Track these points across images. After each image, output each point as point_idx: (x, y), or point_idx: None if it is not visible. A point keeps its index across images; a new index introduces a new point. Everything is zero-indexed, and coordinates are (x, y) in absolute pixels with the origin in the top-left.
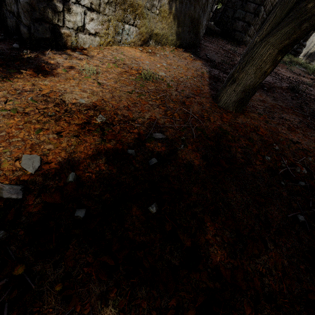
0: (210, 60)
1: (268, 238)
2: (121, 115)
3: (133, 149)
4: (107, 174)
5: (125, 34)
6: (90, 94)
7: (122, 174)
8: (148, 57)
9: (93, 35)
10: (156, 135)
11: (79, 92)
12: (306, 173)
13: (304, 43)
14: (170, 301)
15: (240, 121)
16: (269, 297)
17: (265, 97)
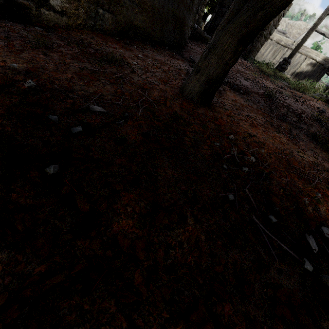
0: (193, 61)
1: (191, 214)
2: (58, 85)
3: (59, 117)
4: (8, 133)
5: (98, 19)
6: (28, 61)
7: (32, 137)
8: (123, 47)
9: (59, 13)
10: (94, 107)
11: (15, 58)
12: (254, 161)
13: (289, 60)
14: (38, 267)
15: (202, 111)
16: (171, 268)
17: (238, 98)
